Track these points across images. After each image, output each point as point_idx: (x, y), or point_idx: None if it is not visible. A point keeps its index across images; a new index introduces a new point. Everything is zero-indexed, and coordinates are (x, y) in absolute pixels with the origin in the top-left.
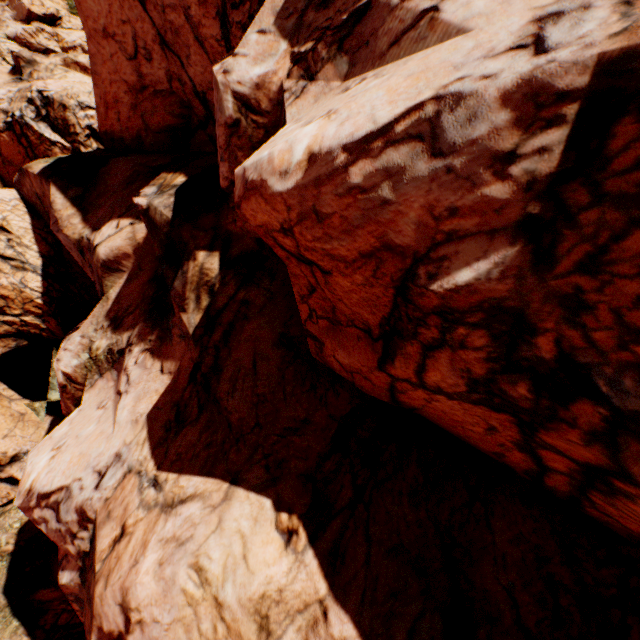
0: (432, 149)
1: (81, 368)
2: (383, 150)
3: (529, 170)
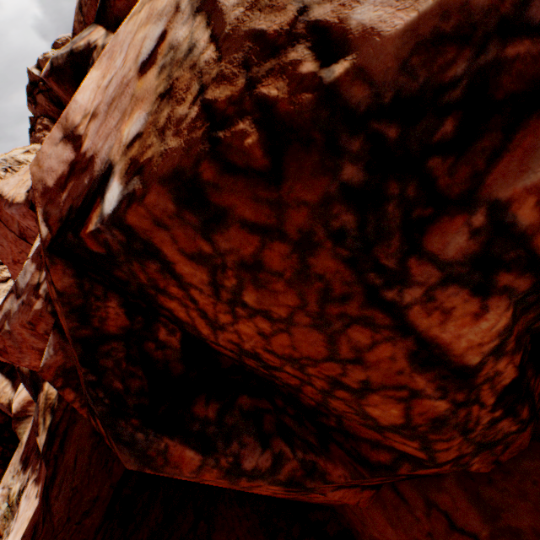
0: (17, 295)
1: (1, 519)
2: (4, 304)
3: (45, 289)
